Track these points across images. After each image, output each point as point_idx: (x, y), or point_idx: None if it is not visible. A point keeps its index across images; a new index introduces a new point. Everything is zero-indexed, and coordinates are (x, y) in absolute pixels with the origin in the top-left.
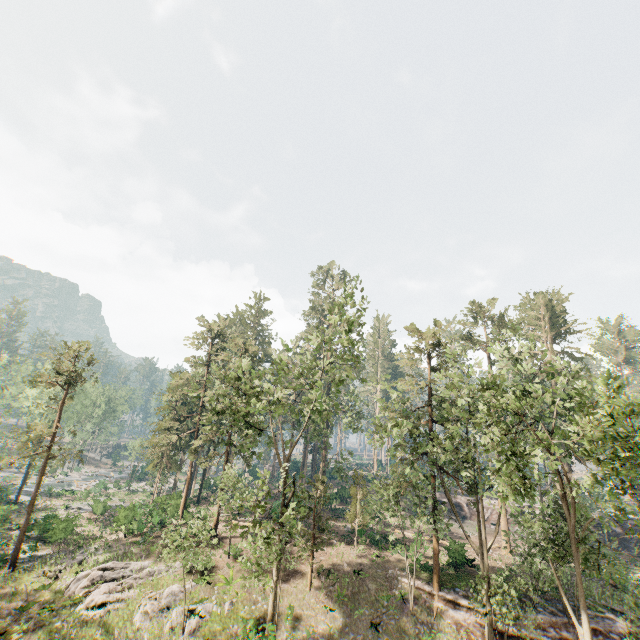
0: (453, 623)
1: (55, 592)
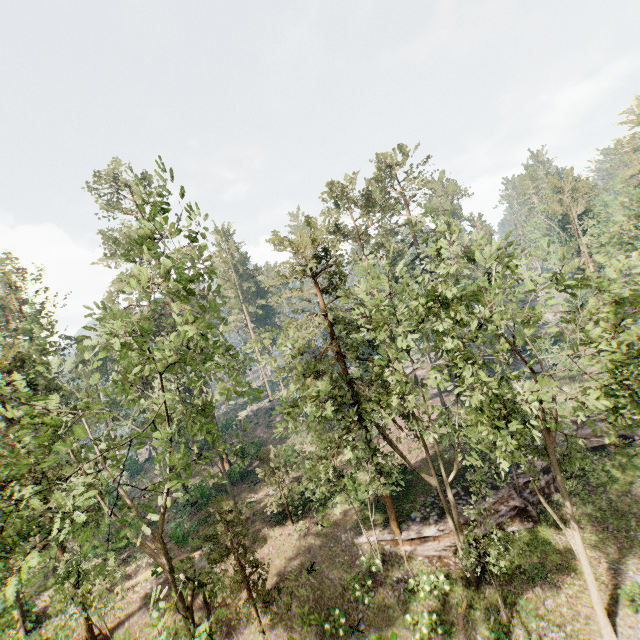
0: (425, 559)
1: None
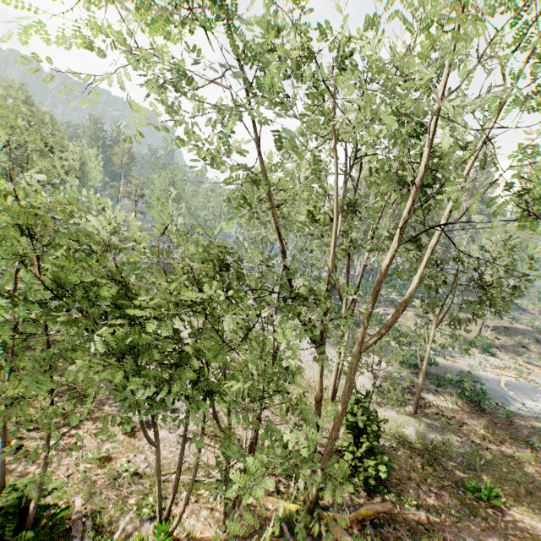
0: None
1: None
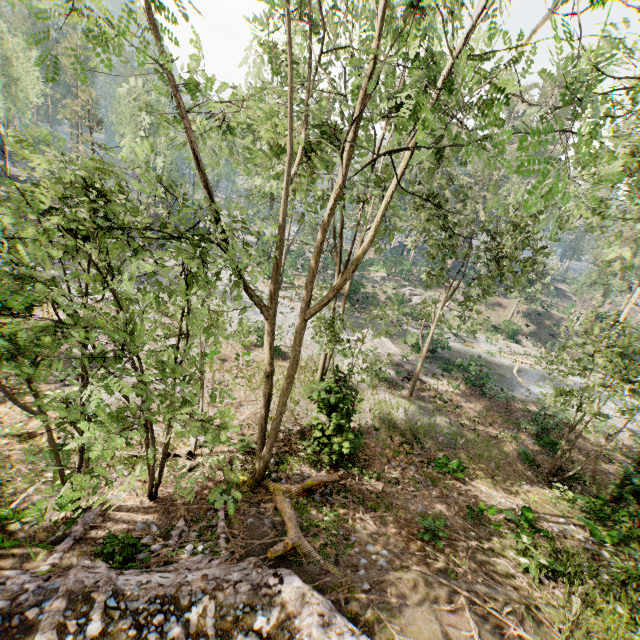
0: None
1: (390, 295)
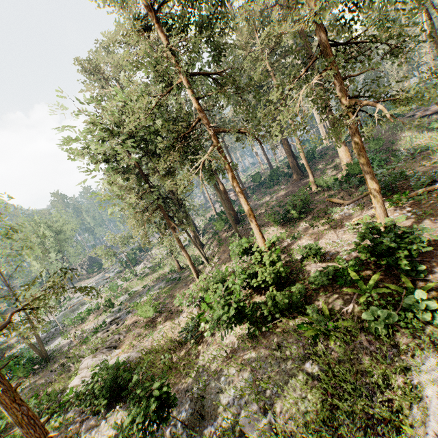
0: None
1: None
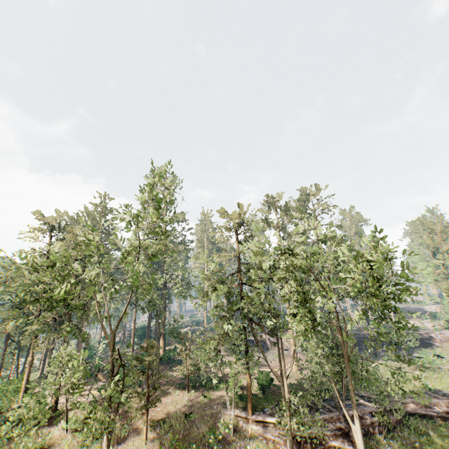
0: (263, 439)
1: None
